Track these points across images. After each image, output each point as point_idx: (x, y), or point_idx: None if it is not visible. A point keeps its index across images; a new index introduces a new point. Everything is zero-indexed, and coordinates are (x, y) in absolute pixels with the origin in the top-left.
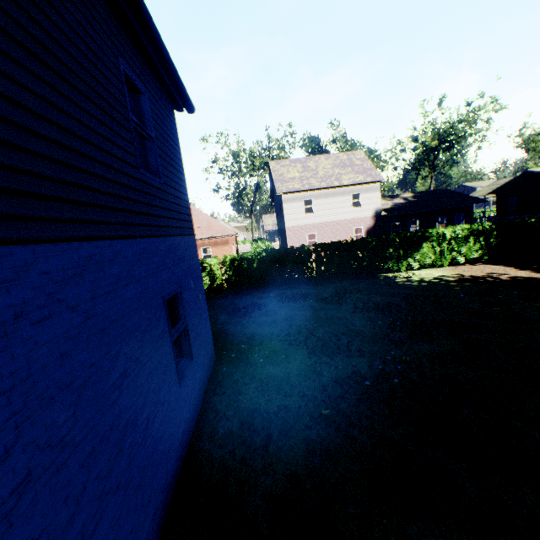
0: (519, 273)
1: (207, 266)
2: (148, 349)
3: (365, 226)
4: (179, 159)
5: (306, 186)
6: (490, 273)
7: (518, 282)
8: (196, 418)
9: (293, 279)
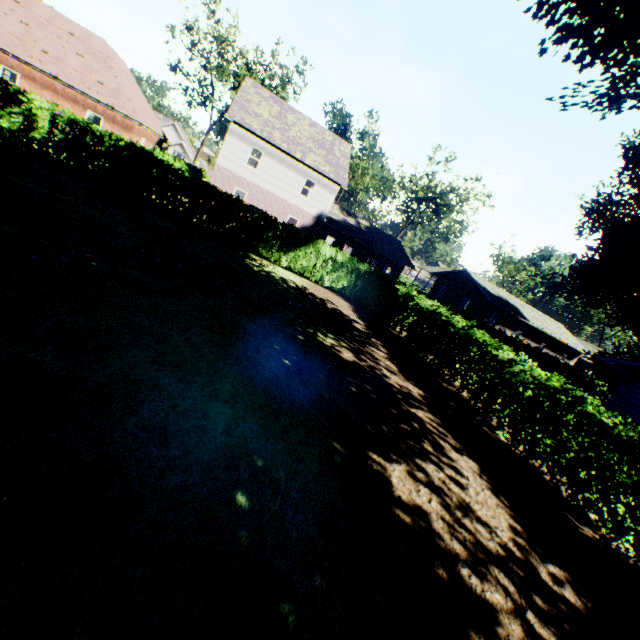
0: (346, 311)
1: (28, 103)
2: None
3: (303, 222)
4: None
5: (266, 134)
6: (329, 300)
7: (330, 311)
8: None
9: (149, 199)
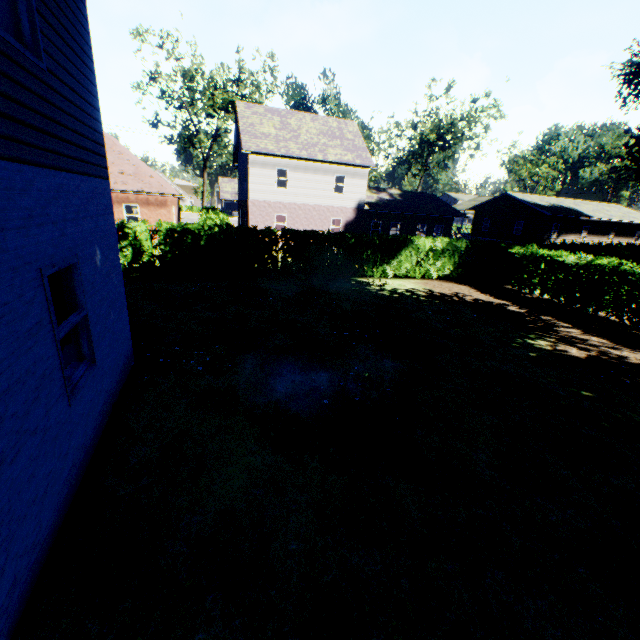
0: (481, 297)
1: (131, 232)
2: (5, 353)
3: (345, 219)
4: (84, 39)
5: (283, 150)
6: (457, 293)
7: (479, 305)
8: (96, 443)
9: (251, 269)
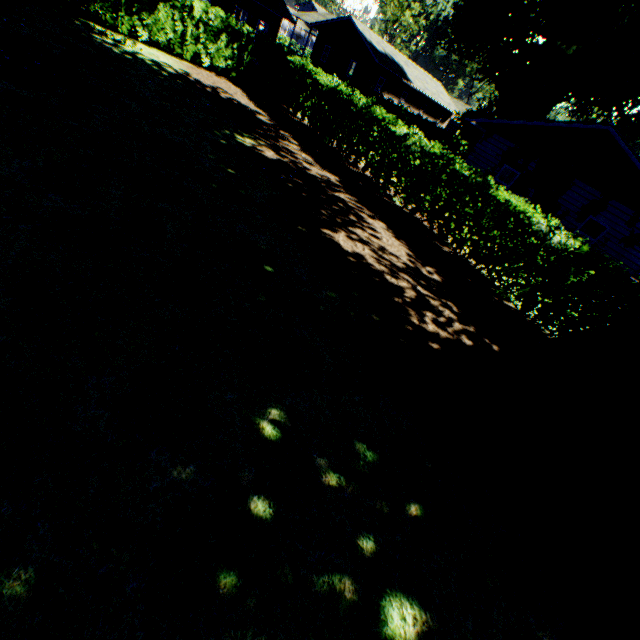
0: (243, 101)
1: None
2: None
3: None
4: None
5: None
6: (219, 89)
7: (229, 103)
8: None
9: None
